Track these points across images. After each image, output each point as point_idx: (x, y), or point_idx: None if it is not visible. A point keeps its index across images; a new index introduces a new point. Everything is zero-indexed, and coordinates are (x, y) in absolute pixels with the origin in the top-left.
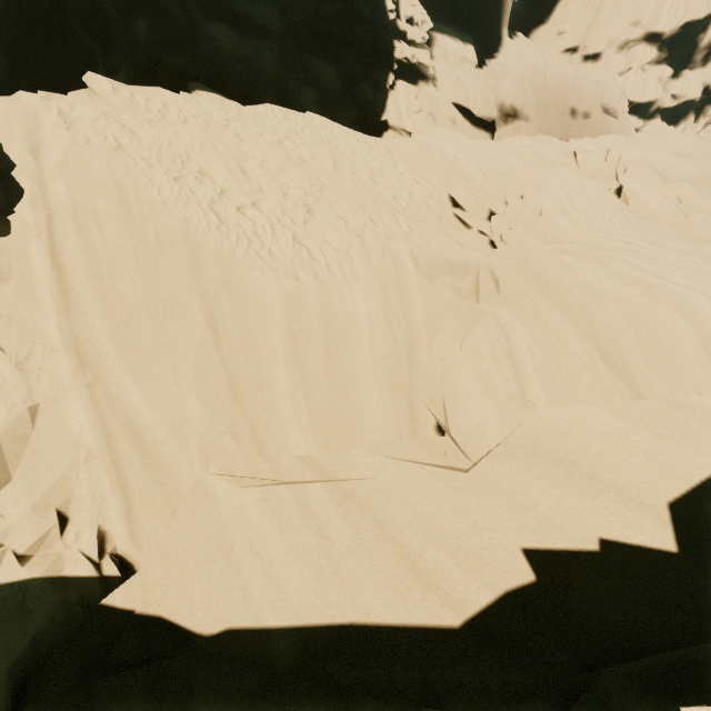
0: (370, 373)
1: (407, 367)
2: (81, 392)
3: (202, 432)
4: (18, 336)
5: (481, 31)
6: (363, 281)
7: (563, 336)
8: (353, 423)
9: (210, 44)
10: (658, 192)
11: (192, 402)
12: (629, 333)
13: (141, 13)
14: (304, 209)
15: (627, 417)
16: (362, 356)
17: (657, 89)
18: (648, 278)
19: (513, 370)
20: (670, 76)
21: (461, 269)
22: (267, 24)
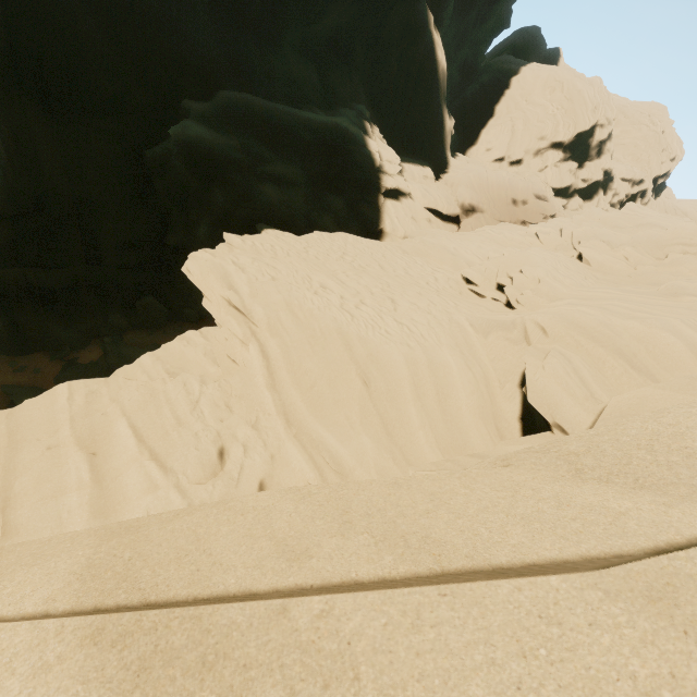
0: (466, 406)
1: (488, 398)
2: (293, 441)
3: (375, 459)
4: (246, 407)
5: (432, 157)
6: (445, 343)
7: (601, 356)
8: (465, 444)
9: (264, 197)
10: (609, 255)
11: (364, 439)
12: (641, 349)
13: (217, 185)
14: (389, 300)
15: (670, 389)
16: (459, 394)
17: (570, 177)
18: (637, 314)
19: (581, 381)
20: (576, 167)
21: (508, 325)
22: (296, 178)
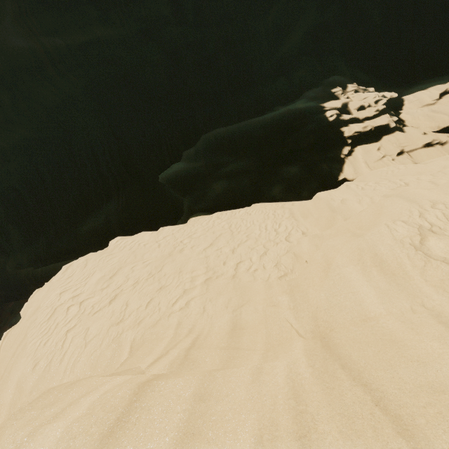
0: None
1: None
2: None
3: None
4: None
5: None
6: (78, 371)
7: None
8: None
9: (211, 192)
10: None
11: None
12: None
13: (189, 193)
14: (111, 299)
15: None
16: None
17: None
18: None
19: None
20: None
21: None
22: (246, 168)
